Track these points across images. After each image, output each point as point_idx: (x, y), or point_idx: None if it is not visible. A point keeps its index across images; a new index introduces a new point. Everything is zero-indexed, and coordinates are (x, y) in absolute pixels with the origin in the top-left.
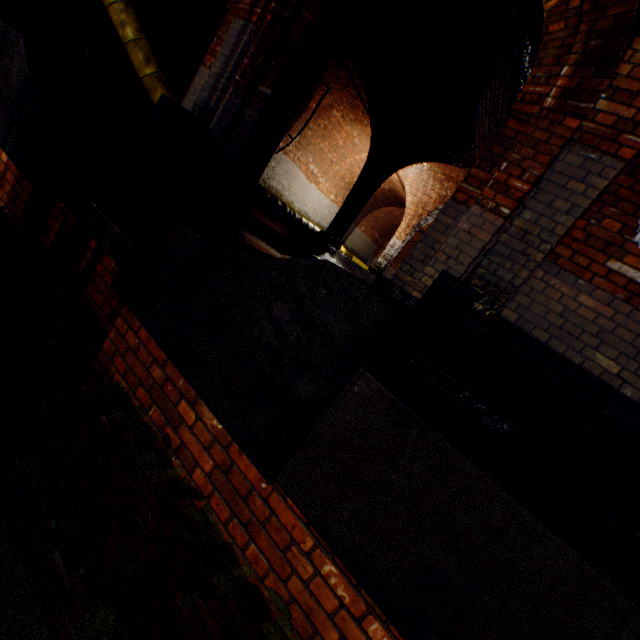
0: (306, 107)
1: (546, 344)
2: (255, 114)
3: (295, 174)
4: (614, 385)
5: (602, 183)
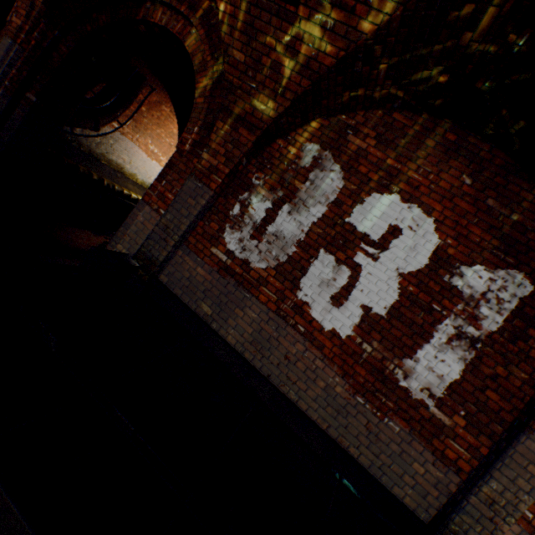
0: (133, 101)
1: (181, 297)
2: (23, 114)
3: (135, 151)
4: (209, 322)
5: (203, 202)
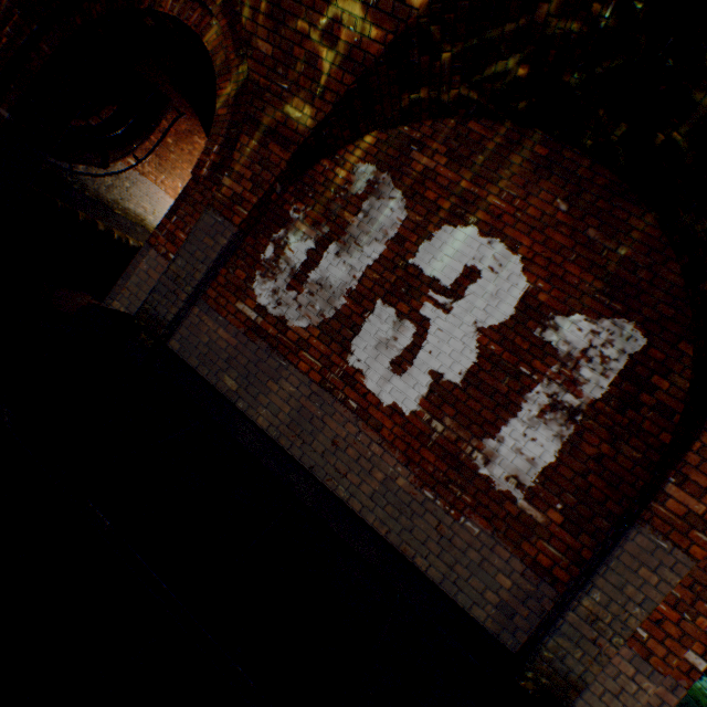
0: (154, 129)
1: (197, 369)
2: None
3: (161, 198)
4: (234, 400)
5: (224, 241)
